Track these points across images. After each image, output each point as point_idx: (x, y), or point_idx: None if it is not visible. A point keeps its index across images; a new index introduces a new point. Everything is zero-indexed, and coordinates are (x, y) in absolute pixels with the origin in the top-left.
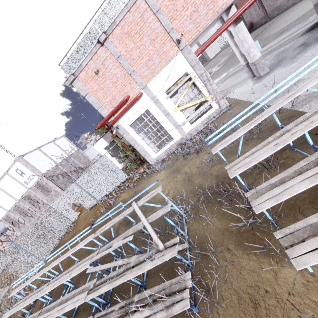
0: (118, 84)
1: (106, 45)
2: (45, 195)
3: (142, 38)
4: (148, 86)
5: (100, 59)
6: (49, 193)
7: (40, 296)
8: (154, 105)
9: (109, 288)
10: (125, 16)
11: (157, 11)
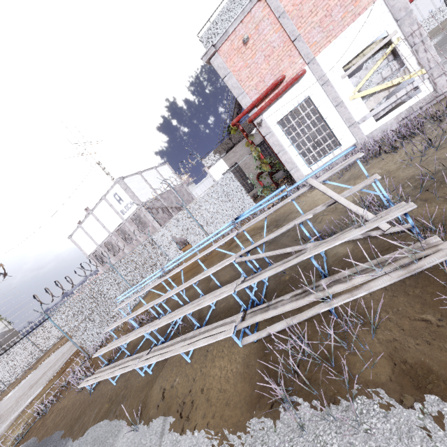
0: (271, 58)
1: None
2: (141, 230)
3: None
4: (316, 58)
5: (253, 21)
6: (146, 229)
7: (160, 300)
8: (320, 90)
9: (278, 270)
10: None
11: None
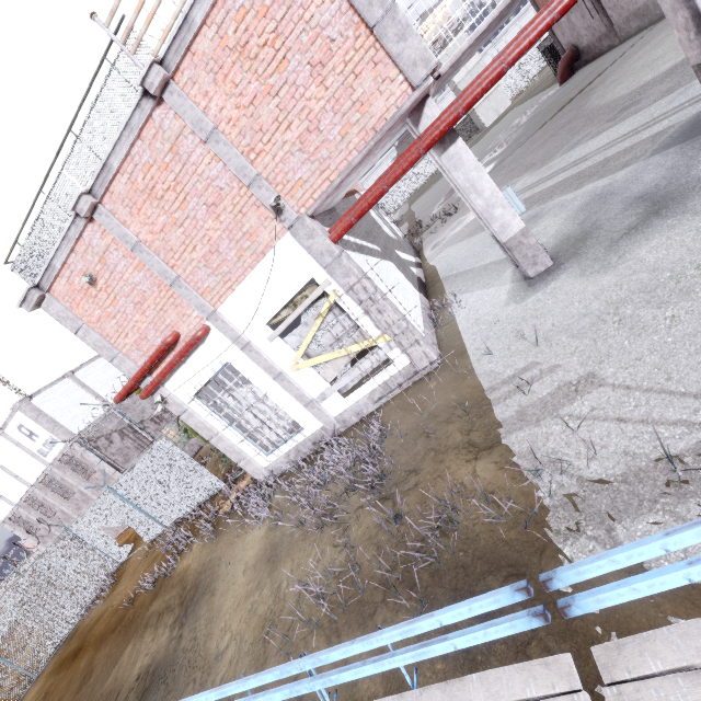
0: (146, 307)
1: (100, 220)
2: (83, 478)
3: (184, 200)
4: (220, 311)
5: (93, 251)
6: (92, 475)
7: None
8: (242, 354)
9: None
10: (134, 150)
11: (209, 136)
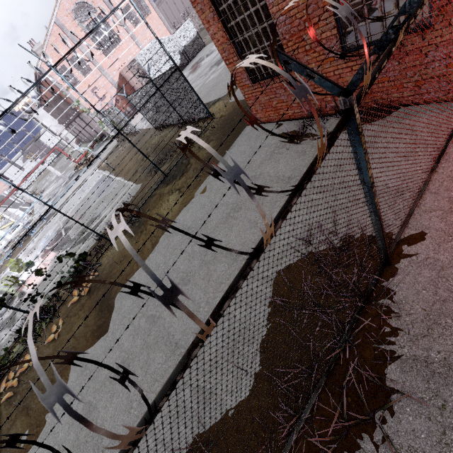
0: None
1: None
2: None
3: None
4: None
5: None
6: None
7: None
8: None
9: None
10: None
11: None
